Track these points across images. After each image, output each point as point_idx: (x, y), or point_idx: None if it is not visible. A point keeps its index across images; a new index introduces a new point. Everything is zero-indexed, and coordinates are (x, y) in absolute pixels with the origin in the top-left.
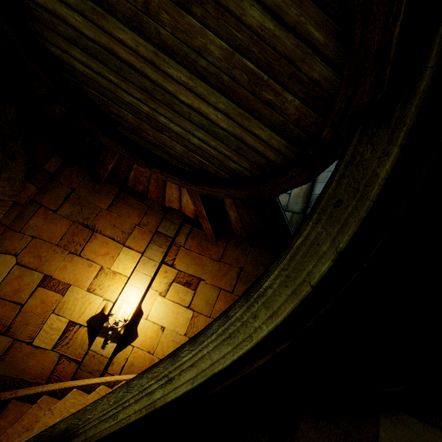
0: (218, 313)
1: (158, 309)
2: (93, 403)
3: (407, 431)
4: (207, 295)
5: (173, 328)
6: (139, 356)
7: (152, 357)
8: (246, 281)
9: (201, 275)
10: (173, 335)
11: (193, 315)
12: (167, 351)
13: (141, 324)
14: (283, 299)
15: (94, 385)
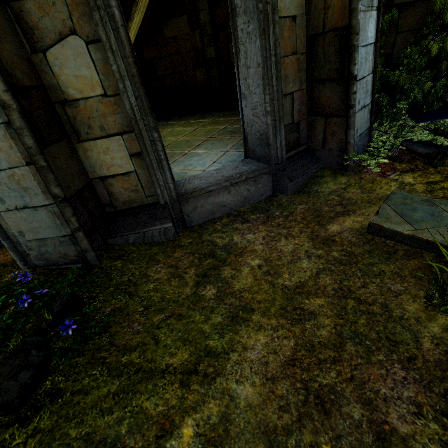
0: None
1: None
2: None
3: (169, 25)
4: None
5: None
6: None
7: None
8: None
9: None
10: None
11: None
12: None
13: None
14: None
15: None
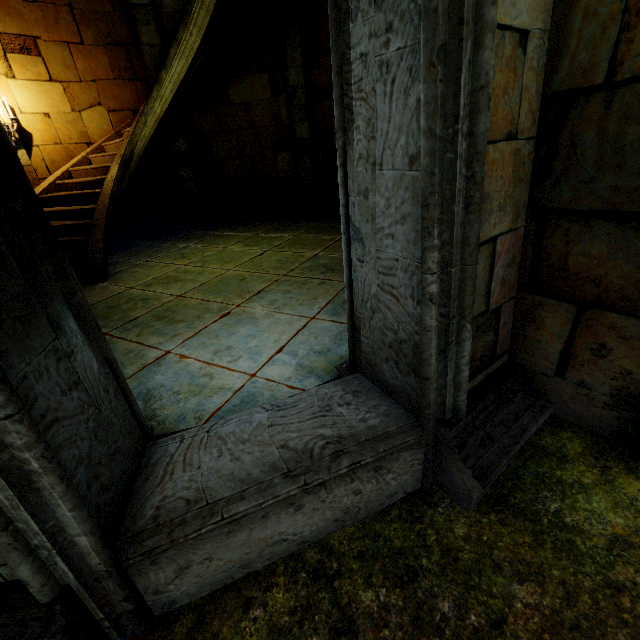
0: (87, 74)
1: (23, 97)
2: (133, 134)
3: (239, 85)
4: (59, 57)
5: (56, 110)
6: (51, 152)
7: (64, 146)
8: (87, 23)
9: (30, 31)
10: (63, 118)
11: (64, 88)
12: (71, 135)
13: (24, 121)
14: (203, 18)
15: (51, 185)
